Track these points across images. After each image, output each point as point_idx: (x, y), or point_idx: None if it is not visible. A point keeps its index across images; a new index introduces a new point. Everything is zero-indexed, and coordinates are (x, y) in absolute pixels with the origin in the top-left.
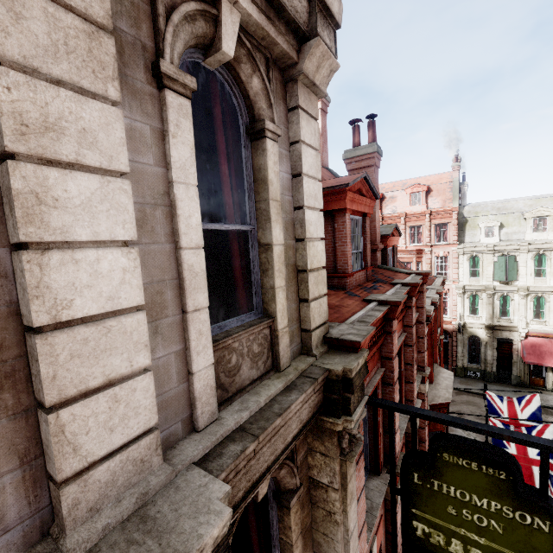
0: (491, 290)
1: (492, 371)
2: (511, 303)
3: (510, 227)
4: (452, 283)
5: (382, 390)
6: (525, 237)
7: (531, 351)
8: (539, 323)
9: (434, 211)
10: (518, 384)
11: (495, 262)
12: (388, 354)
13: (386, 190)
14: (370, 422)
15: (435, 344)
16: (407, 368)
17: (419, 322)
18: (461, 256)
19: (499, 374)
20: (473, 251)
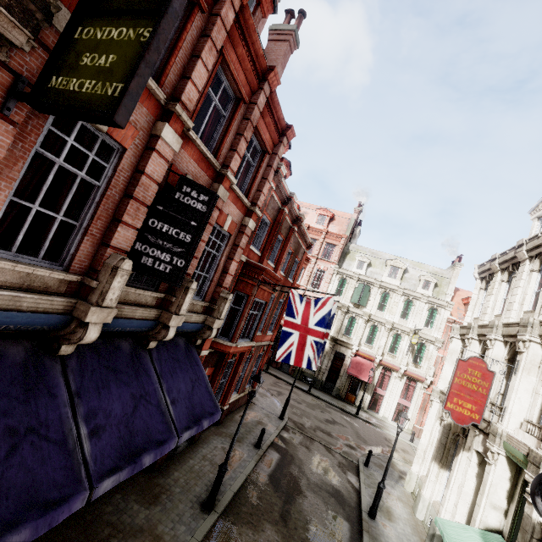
0: (345, 308)
1: (322, 379)
2: (356, 325)
3: (375, 268)
4: (320, 294)
5: (198, 41)
6: (382, 278)
7: (355, 366)
8: (368, 347)
9: (330, 231)
10: (337, 395)
11: (356, 287)
12: (217, 11)
13: (303, 206)
14: (172, 43)
15: (280, 260)
16: (237, 137)
17: (269, 166)
18: (335, 274)
19: (326, 385)
20: (344, 274)
